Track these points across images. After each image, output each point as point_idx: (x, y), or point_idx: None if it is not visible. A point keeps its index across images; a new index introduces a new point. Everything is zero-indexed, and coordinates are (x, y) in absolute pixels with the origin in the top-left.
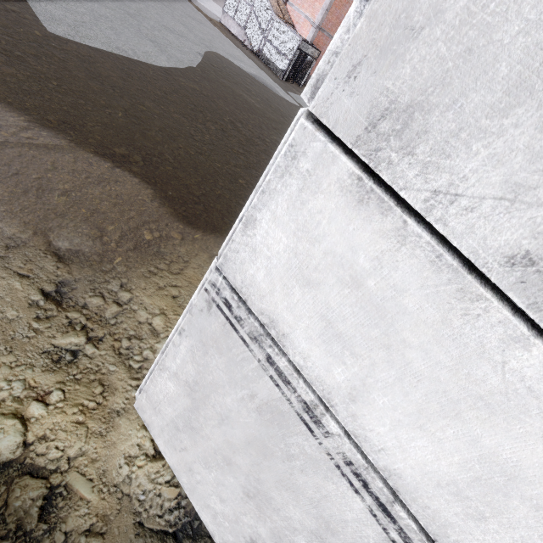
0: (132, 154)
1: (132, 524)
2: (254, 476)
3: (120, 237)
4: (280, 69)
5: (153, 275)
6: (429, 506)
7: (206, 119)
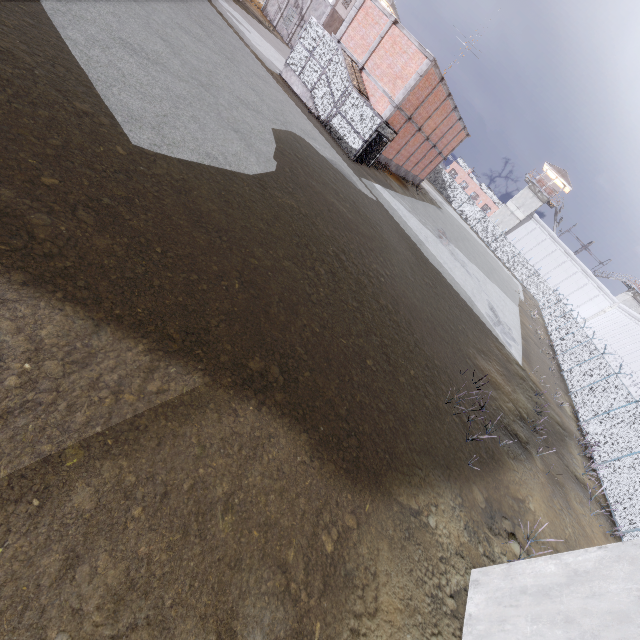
0: (268, 365)
1: None
2: None
3: (305, 569)
4: (351, 147)
5: (357, 638)
6: None
7: (313, 257)
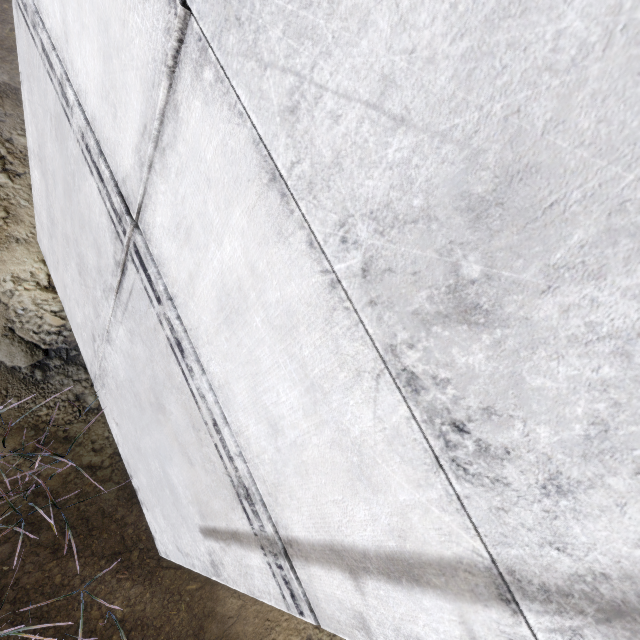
0: None
1: (3, 326)
2: (75, 238)
3: None
4: None
5: None
6: (107, 137)
7: None
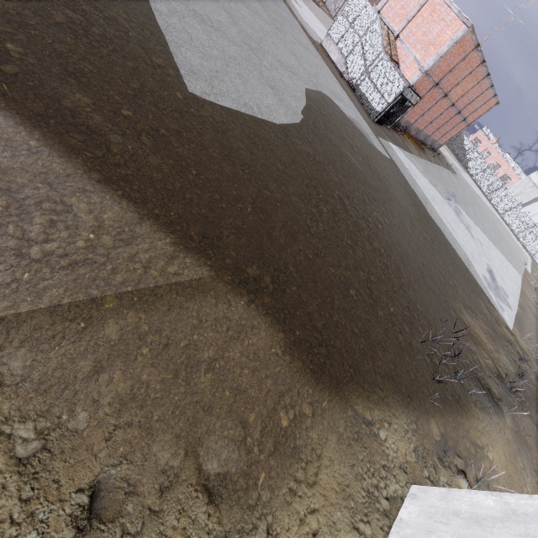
0: (262, 274)
1: None
2: None
3: (261, 431)
4: (374, 109)
5: (293, 496)
6: None
7: (319, 197)
